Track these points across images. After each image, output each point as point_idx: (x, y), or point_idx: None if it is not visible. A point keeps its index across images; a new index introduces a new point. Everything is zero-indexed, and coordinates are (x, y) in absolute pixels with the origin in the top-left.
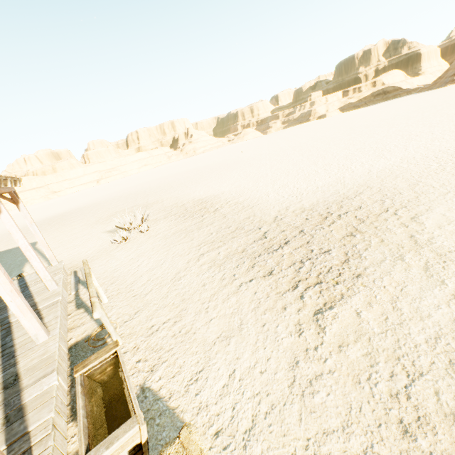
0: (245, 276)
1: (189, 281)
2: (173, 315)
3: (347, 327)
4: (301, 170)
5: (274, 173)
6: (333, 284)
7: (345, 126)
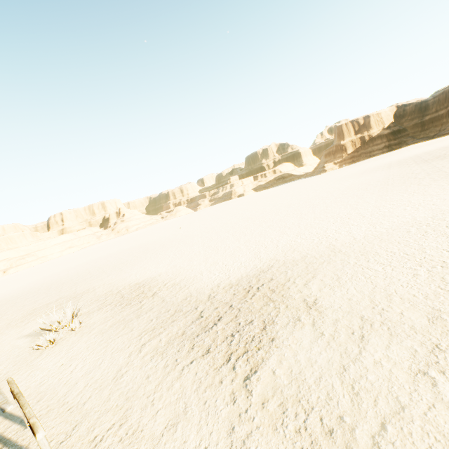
0: (186, 359)
1: (132, 376)
2: (118, 418)
3: (267, 385)
4: (227, 247)
5: (206, 250)
6: (256, 351)
7: (259, 204)
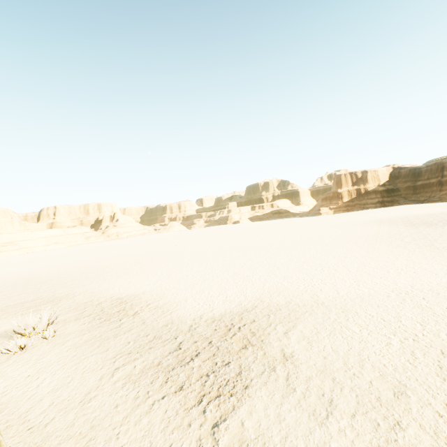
0: (158, 393)
1: (101, 402)
2: None
3: (234, 436)
4: (215, 276)
5: (194, 275)
6: (229, 396)
7: (253, 235)
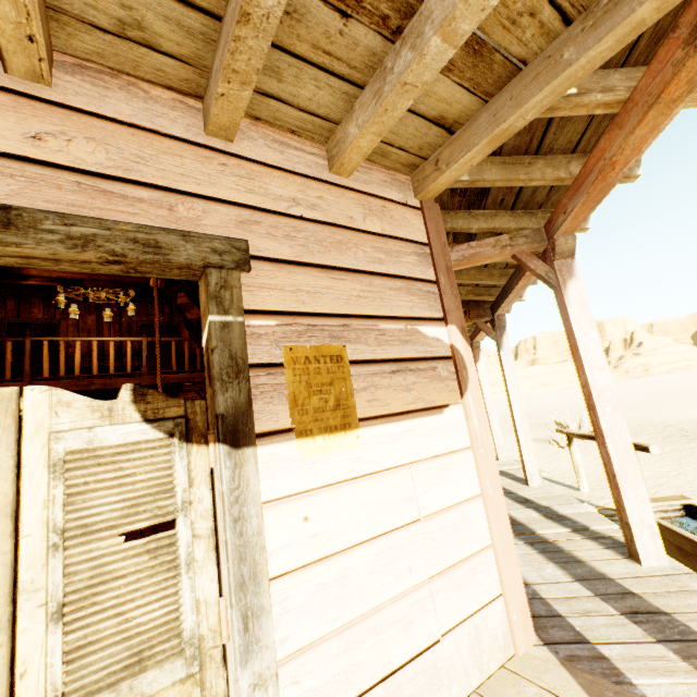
0: None
1: None
2: None
3: None
4: None
5: None
6: None
7: None
